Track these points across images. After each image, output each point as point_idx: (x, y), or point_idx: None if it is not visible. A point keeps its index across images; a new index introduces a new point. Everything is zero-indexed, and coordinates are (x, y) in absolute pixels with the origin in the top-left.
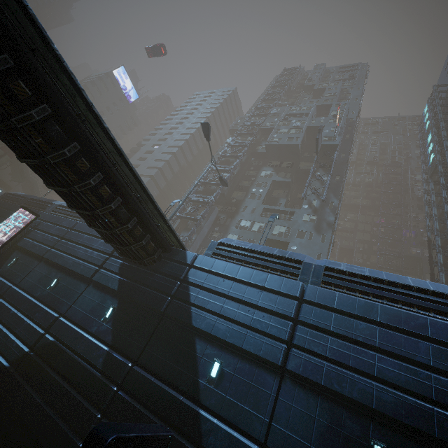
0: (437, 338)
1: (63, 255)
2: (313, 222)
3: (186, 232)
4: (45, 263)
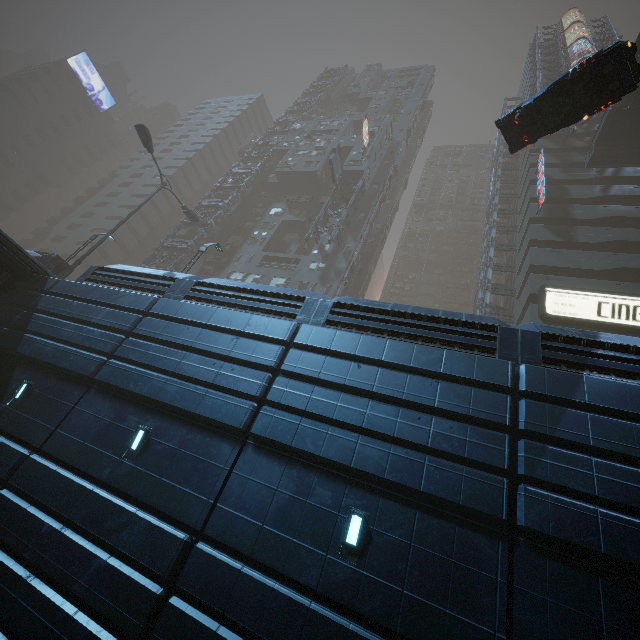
0: (249, 332)
1: None
2: (319, 271)
3: None
4: None
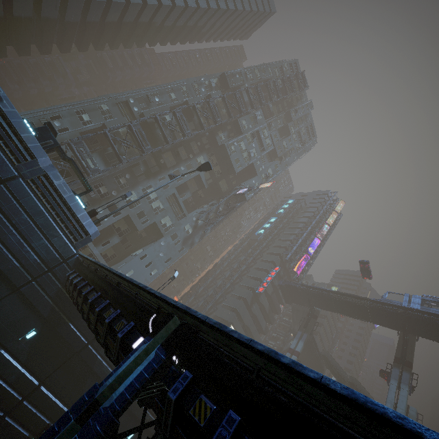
0: None
1: None
2: (187, 234)
3: (100, 158)
4: None
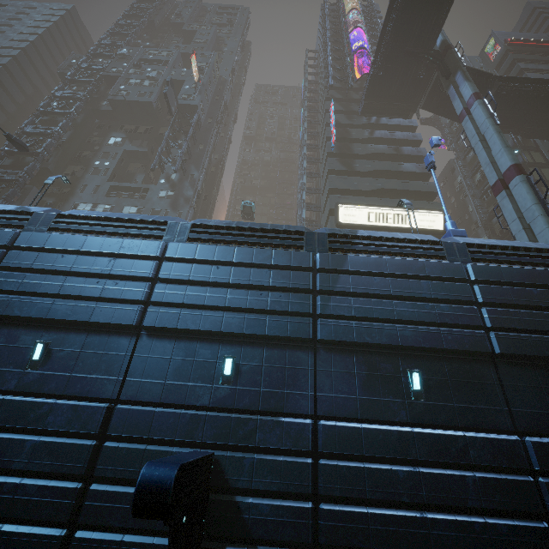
0: (125, 253)
1: None
2: (169, 199)
3: None
4: None
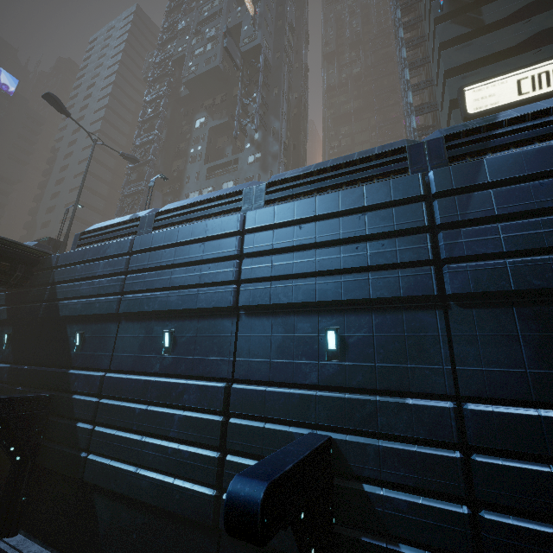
0: (210, 235)
1: None
2: (258, 162)
3: None
4: None
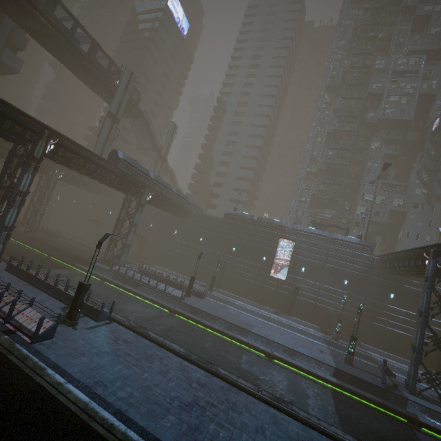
0: None
1: (339, 268)
2: (424, 196)
3: (327, 209)
4: (328, 271)
